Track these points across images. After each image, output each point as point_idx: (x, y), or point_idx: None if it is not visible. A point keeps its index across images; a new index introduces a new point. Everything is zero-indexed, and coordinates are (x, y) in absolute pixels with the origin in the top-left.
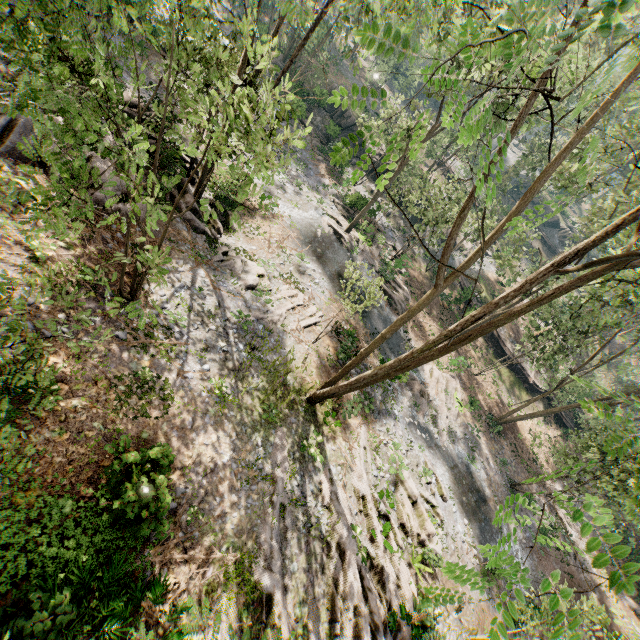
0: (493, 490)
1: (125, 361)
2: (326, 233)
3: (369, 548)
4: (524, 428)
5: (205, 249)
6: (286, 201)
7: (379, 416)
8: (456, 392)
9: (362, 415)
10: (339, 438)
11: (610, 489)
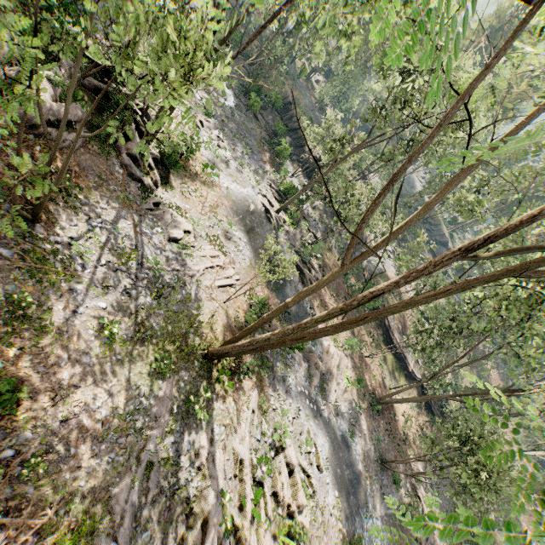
0: (365, 465)
1: (2, 281)
2: (258, 209)
3: (236, 517)
4: (399, 410)
5: (137, 195)
6: (227, 174)
7: (273, 381)
8: (347, 369)
9: (257, 378)
10: (230, 398)
11: (466, 478)
